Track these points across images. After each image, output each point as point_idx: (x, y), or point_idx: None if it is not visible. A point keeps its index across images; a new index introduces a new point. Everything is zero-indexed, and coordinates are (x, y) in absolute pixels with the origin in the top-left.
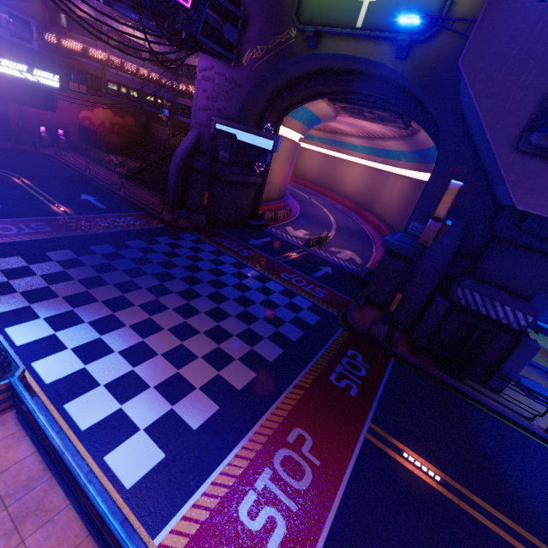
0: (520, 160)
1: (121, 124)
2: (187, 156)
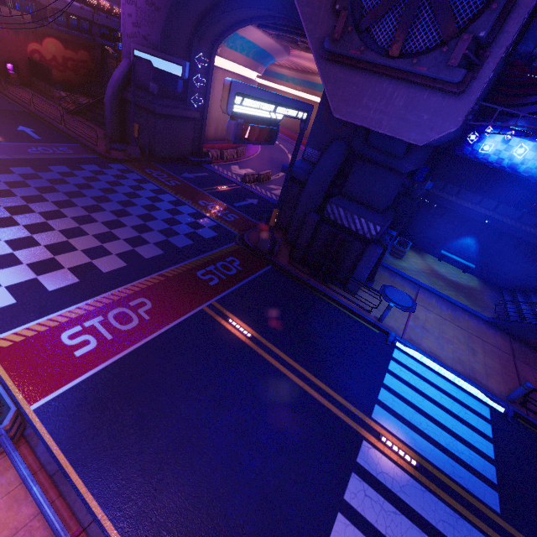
0: (333, 69)
1: (74, 59)
2: (120, 87)
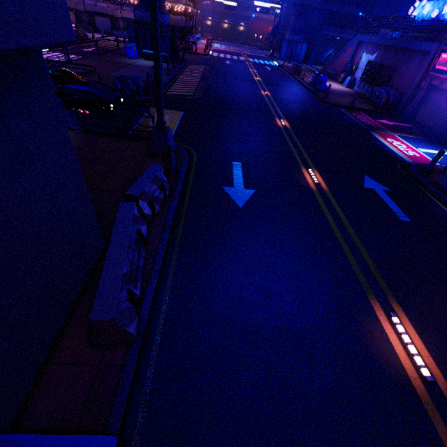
0: None
1: None
2: (275, 27)
